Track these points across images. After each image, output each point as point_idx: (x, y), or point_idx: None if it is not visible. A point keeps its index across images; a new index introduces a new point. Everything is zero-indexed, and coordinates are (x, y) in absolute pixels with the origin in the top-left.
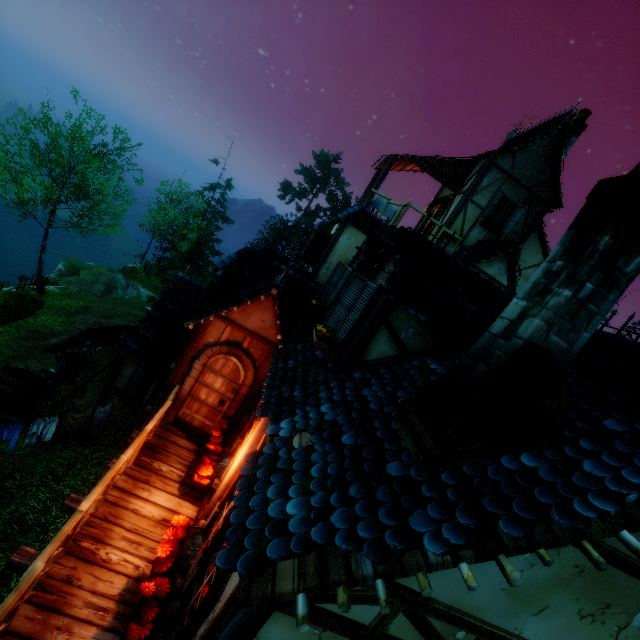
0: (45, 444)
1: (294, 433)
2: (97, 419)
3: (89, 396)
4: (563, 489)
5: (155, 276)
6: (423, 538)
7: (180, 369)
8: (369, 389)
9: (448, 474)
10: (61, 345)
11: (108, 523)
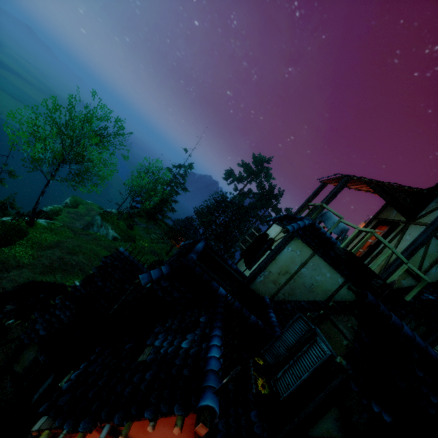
0: None
1: None
2: None
3: None
4: None
5: (124, 221)
6: None
7: None
8: None
9: None
10: None
11: None
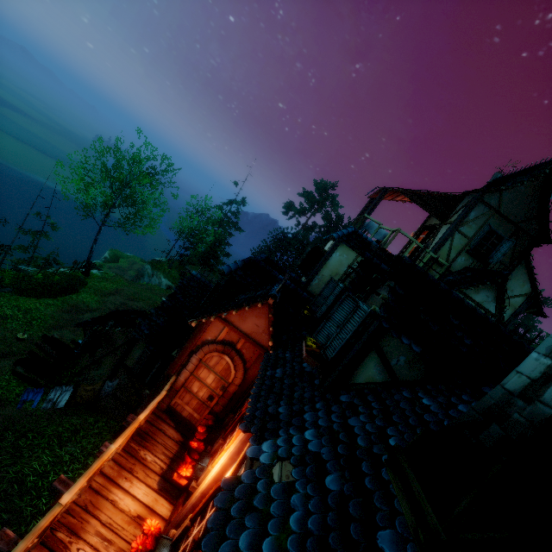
0: (59, 408)
1: (275, 461)
2: (105, 392)
3: (103, 369)
4: None
5: (175, 269)
6: None
7: (179, 361)
8: (356, 418)
9: None
10: (90, 322)
11: (86, 513)
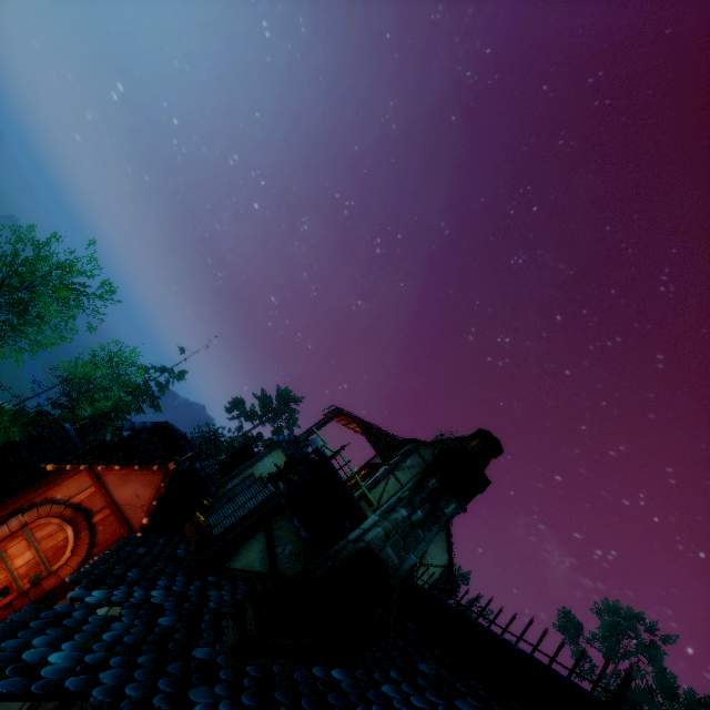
0: None
1: (105, 602)
2: None
3: None
4: (355, 697)
5: (20, 427)
6: (196, 706)
7: None
8: (217, 591)
9: (255, 667)
10: None
11: None
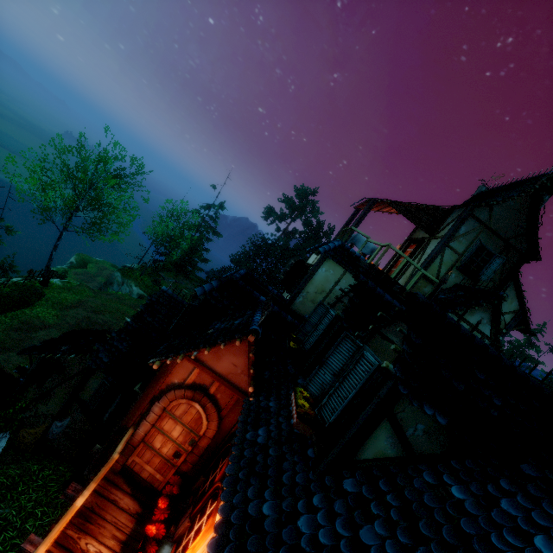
0: None
1: None
2: (52, 433)
3: (54, 402)
4: None
5: (148, 276)
6: None
7: (137, 410)
8: (370, 529)
9: None
10: (38, 347)
11: None
